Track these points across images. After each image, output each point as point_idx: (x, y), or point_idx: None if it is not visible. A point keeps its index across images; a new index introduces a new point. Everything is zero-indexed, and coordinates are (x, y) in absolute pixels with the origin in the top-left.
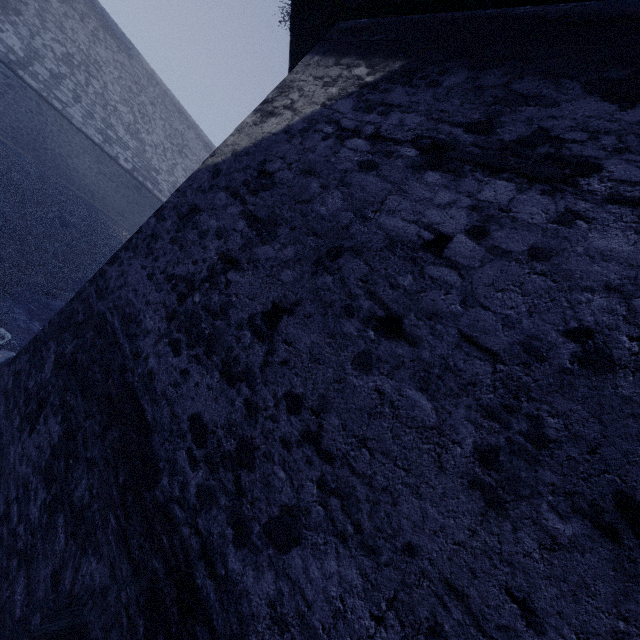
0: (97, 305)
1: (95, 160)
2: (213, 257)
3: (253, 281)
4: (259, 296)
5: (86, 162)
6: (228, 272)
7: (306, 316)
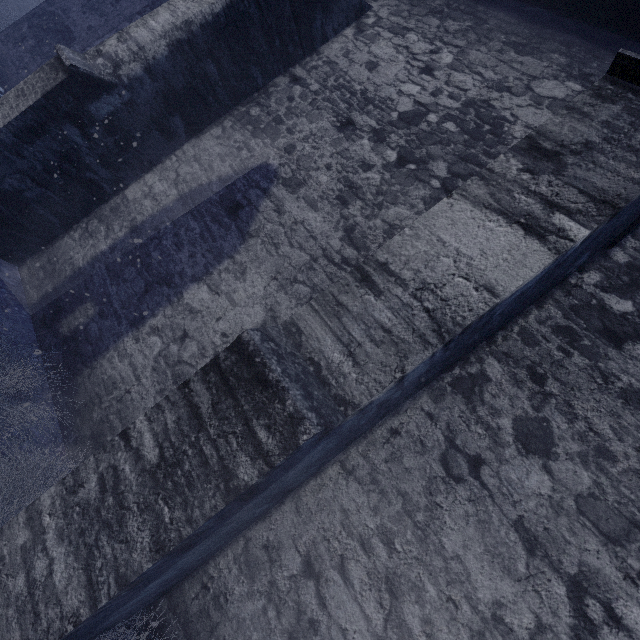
0: (49, 9)
1: None
2: None
3: None
4: None
5: None
6: None
7: None
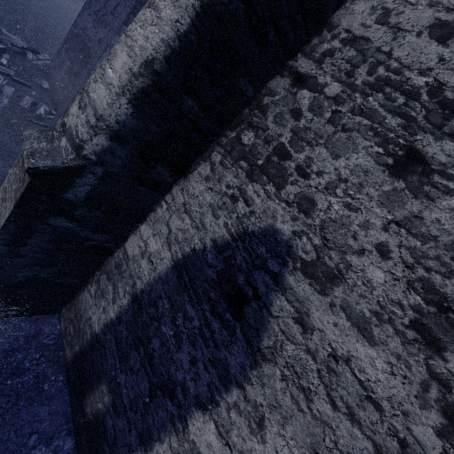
0: (75, 31)
1: (71, 0)
2: (105, 0)
3: (113, 2)
4: (113, 5)
5: (66, 2)
6: (108, 3)
7: (121, 4)
